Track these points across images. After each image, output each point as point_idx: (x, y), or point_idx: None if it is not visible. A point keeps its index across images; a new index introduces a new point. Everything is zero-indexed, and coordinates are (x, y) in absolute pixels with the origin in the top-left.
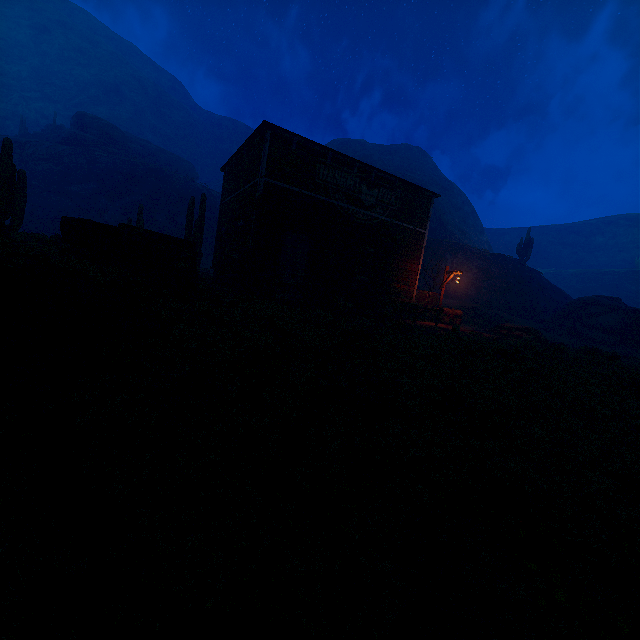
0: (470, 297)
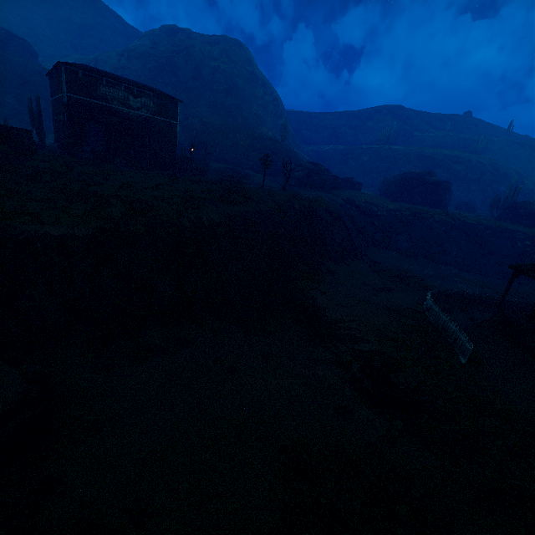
0: (242, 163)
